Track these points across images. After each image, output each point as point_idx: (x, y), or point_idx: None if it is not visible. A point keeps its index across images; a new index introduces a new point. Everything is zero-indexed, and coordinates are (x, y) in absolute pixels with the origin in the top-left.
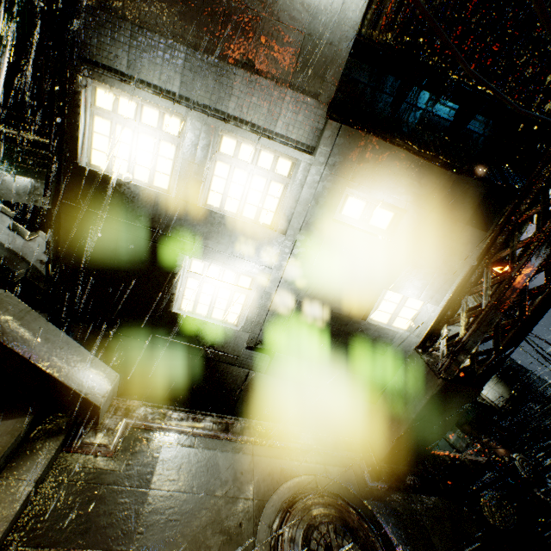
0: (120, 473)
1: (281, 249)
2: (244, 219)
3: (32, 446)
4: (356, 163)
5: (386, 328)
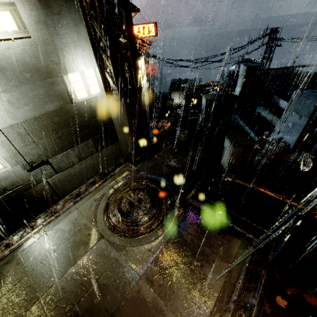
0: (3, 287)
1: None
2: None
3: None
4: None
5: (89, 98)
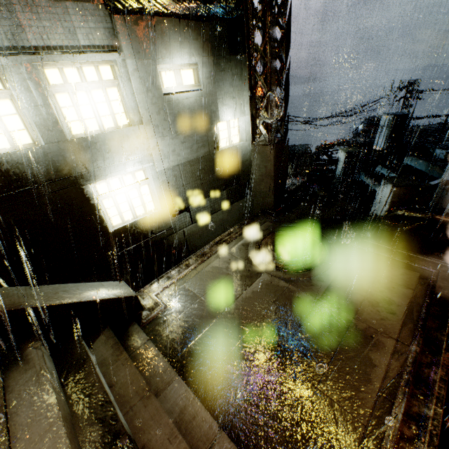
0: (180, 307)
1: (147, 135)
2: (109, 130)
3: (125, 338)
4: (151, 43)
5: (231, 147)
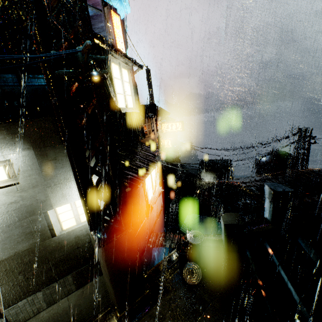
0: None
1: None
2: None
3: None
4: None
5: (76, 228)
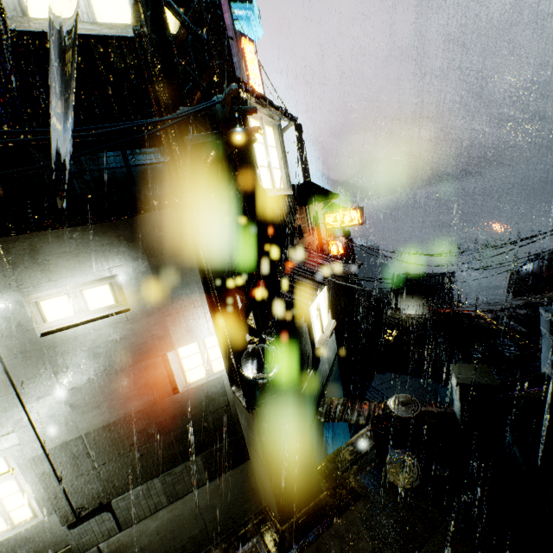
0: None
1: (1, 406)
2: None
3: None
4: (9, 269)
5: (206, 382)
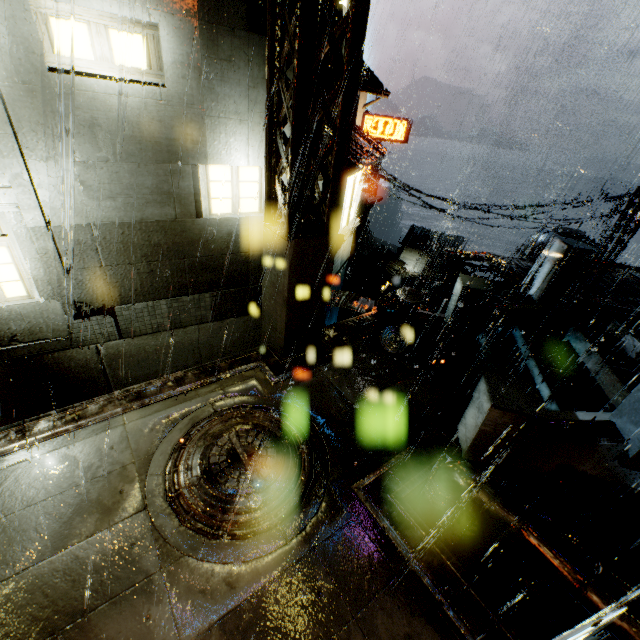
0: None
1: None
2: None
3: None
4: None
5: (232, 218)
